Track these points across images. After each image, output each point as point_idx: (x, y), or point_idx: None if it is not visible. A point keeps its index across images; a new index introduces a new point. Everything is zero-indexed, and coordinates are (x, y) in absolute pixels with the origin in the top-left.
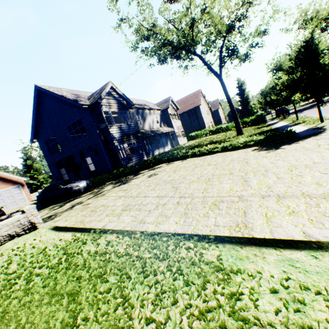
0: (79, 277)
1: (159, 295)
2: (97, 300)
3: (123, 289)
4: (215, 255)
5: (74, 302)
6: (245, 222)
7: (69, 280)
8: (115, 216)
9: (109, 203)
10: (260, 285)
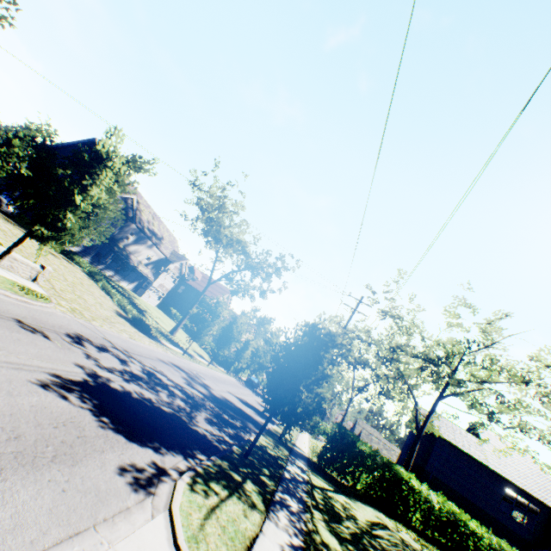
0: None
1: None
2: None
3: None
4: None
5: None
6: None
7: None
8: None
9: (1, 224)
10: None
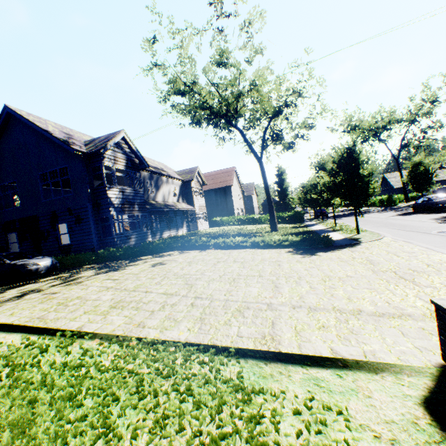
0: (34, 400)
1: (160, 422)
2: (65, 432)
3: (107, 415)
4: (235, 372)
5: (24, 436)
6: (273, 334)
7: (13, 405)
8: (99, 314)
9: (89, 296)
10: (283, 406)
